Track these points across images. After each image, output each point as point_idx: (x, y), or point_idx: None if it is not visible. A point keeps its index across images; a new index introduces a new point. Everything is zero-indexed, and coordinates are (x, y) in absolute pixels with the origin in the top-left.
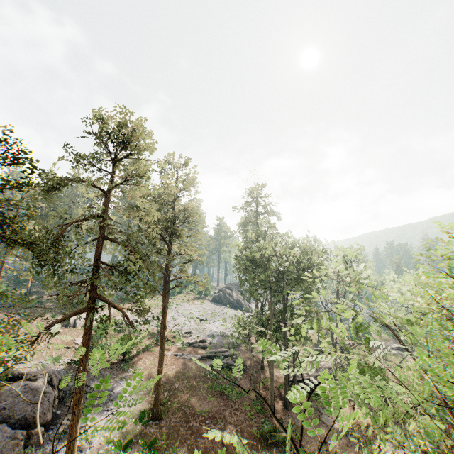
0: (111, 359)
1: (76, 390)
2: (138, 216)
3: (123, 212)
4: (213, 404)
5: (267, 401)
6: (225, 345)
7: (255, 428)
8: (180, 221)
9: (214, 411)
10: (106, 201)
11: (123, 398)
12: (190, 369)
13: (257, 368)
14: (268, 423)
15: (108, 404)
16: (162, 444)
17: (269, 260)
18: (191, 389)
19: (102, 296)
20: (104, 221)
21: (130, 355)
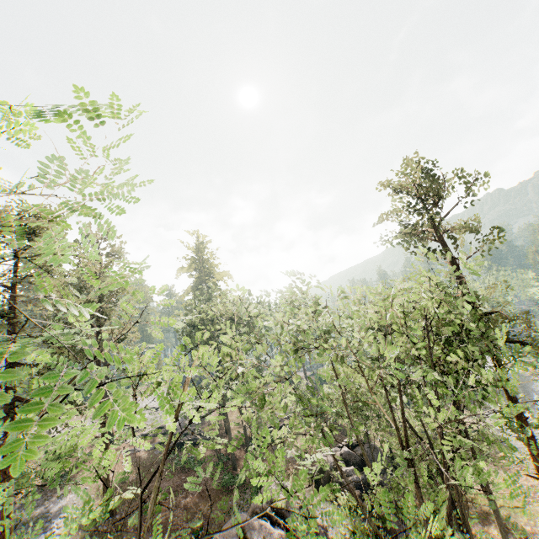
0: (41, 482)
1: (3, 506)
2: (54, 306)
3: (35, 304)
4: (174, 481)
5: (231, 459)
6: (186, 424)
7: (218, 484)
8: (107, 302)
9: (175, 486)
10: (10, 296)
11: (65, 513)
12: (146, 460)
13: (221, 434)
14: (227, 473)
15: (46, 525)
16: (118, 534)
17: (213, 322)
18: (148, 476)
19: (22, 398)
20: (12, 318)
21: (67, 471)
